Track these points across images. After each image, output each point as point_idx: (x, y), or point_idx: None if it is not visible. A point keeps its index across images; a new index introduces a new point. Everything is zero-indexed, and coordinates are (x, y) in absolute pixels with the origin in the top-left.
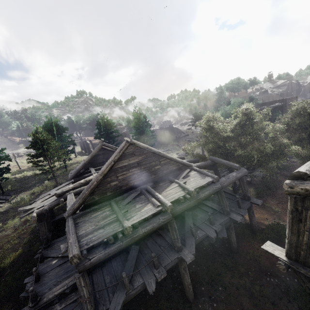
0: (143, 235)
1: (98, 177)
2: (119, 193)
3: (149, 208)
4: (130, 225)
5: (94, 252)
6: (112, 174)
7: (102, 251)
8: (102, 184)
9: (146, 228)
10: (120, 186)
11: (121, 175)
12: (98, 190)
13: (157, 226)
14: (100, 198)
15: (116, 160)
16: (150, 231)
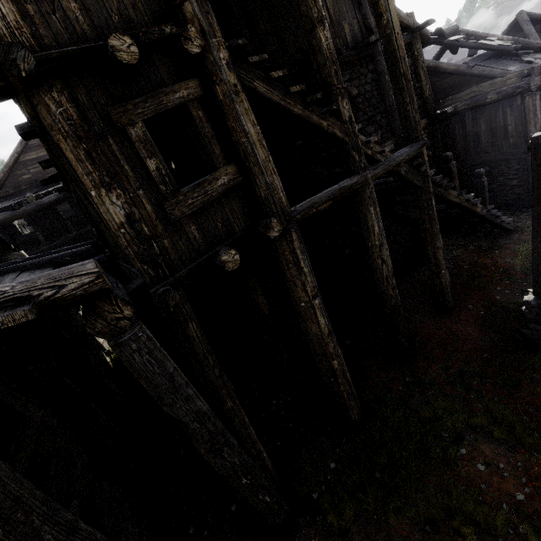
0: (49, 203)
1: (3, 169)
2: (37, 187)
3: (57, 186)
4: (32, 195)
5: (1, 214)
6: (21, 167)
7: (9, 213)
8: (13, 178)
9: (51, 198)
10: (36, 180)
11: (33, 168)
12: (10, 183)
13: (63, 197)
14: (15, 191)
15: (20, 152)
16: (57, 201)
